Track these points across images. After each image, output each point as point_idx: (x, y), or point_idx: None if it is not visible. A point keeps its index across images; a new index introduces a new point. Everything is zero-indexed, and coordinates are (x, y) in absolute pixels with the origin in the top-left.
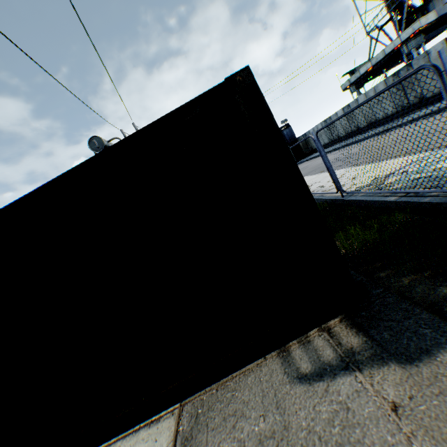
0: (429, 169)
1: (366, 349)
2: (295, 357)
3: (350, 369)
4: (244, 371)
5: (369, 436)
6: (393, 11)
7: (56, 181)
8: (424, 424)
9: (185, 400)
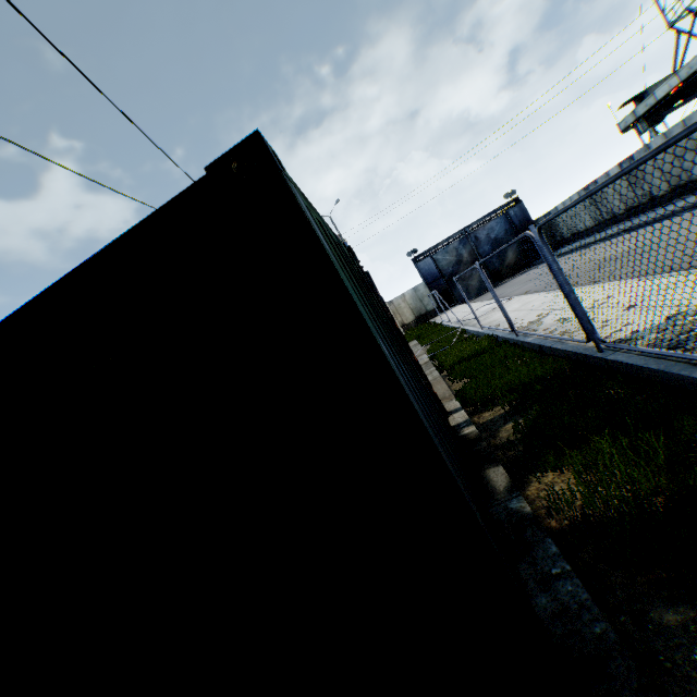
0: None
1: None
2: None
3: None
4: None
5: None
6: None
7: None
8: None
9: None
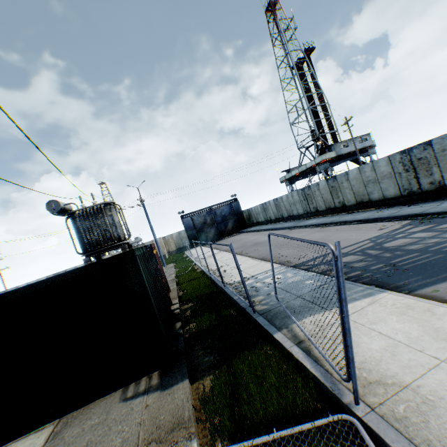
0: (264, 280)
1: (156, 385)
2: (129, 390)
3: (144, 393)
4: (102, 399)
5: (131, 416)
6: (314, 141)
7: (26, 287)
8: (150, 409)
9: (64, 416)
